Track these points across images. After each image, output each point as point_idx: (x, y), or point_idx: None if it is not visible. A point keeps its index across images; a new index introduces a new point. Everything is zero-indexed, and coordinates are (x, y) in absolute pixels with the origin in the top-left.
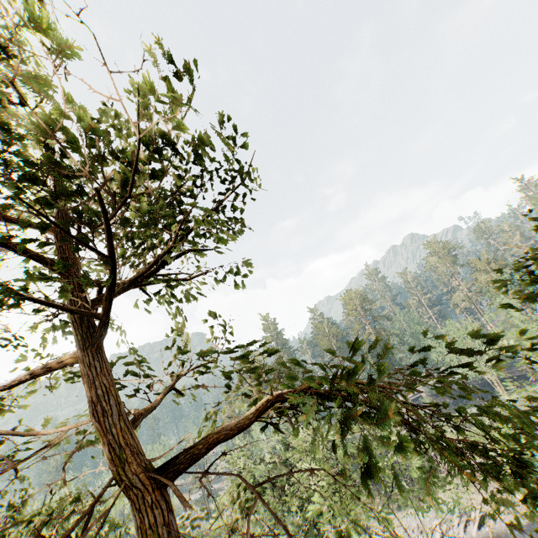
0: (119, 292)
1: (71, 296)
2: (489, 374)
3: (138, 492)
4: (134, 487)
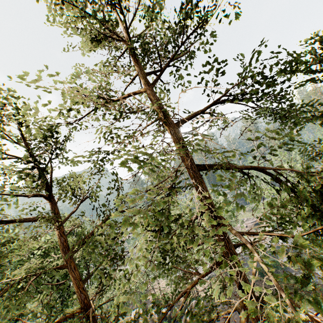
0: (171, 60)
1: (141, 69)
2: (264, 185)
3: (173, 124)
4: (172, 123)
